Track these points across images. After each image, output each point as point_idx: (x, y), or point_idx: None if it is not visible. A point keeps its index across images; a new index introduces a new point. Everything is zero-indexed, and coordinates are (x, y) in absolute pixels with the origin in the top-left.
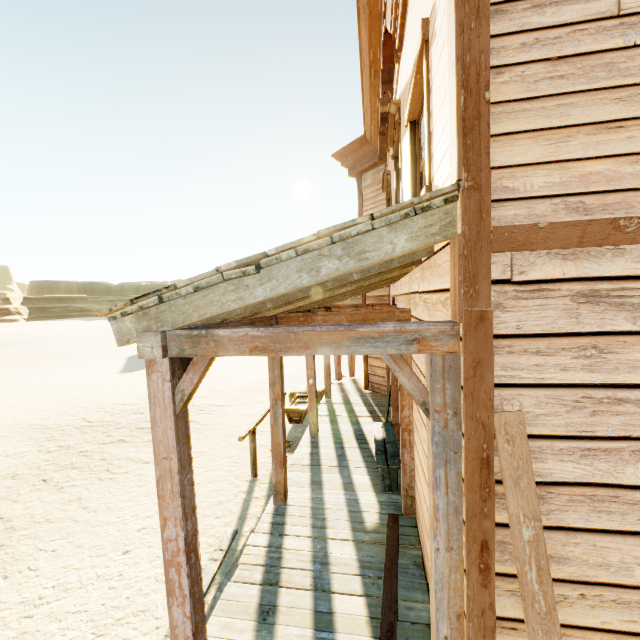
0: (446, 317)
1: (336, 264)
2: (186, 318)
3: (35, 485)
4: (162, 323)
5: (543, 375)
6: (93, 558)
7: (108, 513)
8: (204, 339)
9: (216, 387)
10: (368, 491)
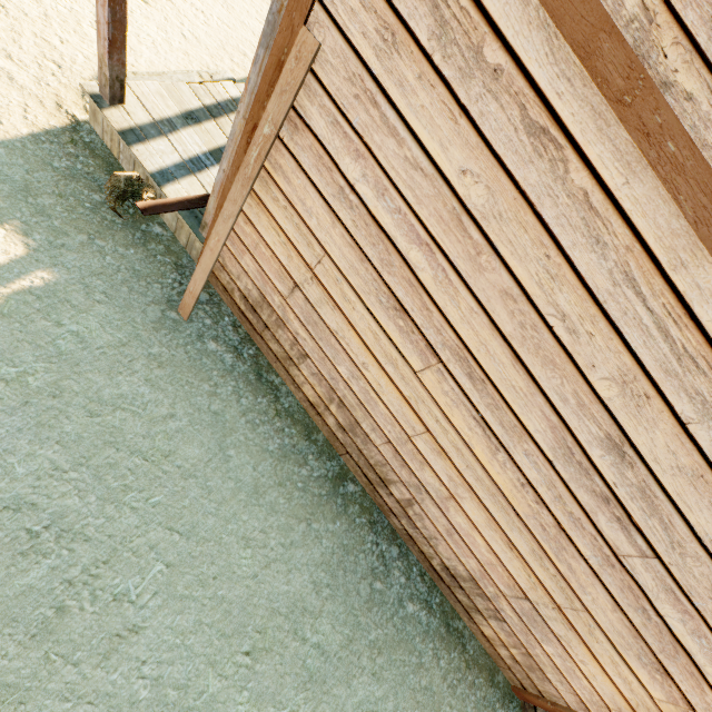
0: None
1: None
2: None
3: None
4: None
5: (350, 26)
6: None
7: None
8: None
9: None
10: None
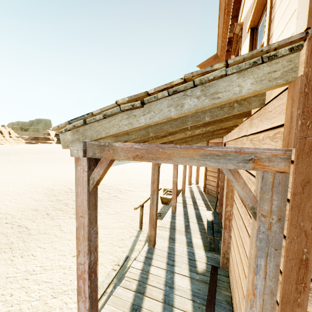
0: (274, 147)
1: (195, 101)
2: (98, 134)
3: (43, 215)
4: (85, 137)
5: None
6: (59, 256)
7: (70, 234)
8: (107, 148)
9: (129, 181)
10: (200, 249)
